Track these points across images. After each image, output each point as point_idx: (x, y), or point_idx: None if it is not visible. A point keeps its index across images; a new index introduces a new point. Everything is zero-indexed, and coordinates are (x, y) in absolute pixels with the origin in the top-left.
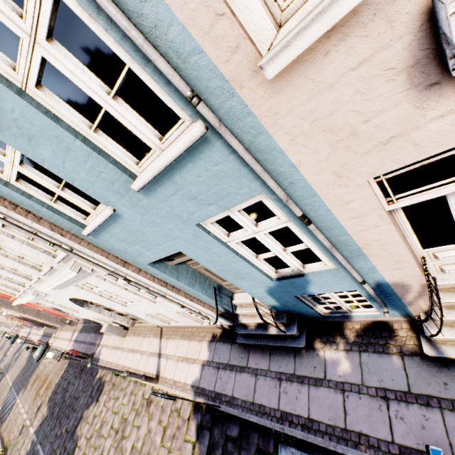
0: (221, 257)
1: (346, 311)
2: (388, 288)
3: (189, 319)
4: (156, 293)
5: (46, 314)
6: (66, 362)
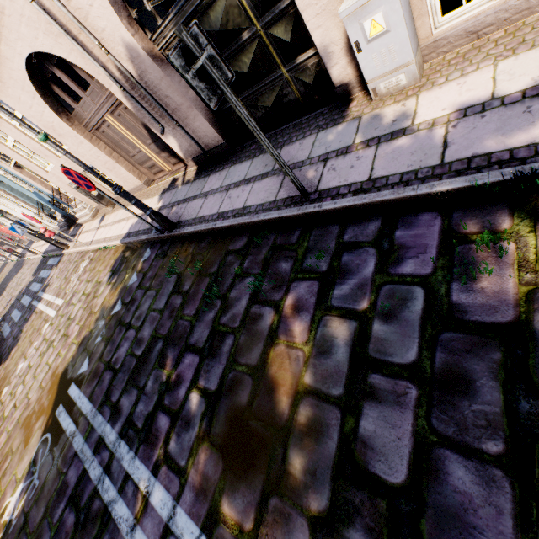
0: (6, 180)
1: (73, 212)
2: (56, 197)
3: (46, 222)
4: (6, 197)
5: (3, 234)
6: (14, 264)
